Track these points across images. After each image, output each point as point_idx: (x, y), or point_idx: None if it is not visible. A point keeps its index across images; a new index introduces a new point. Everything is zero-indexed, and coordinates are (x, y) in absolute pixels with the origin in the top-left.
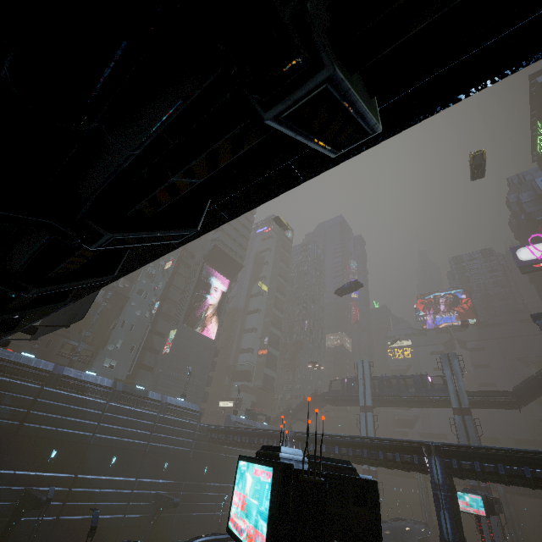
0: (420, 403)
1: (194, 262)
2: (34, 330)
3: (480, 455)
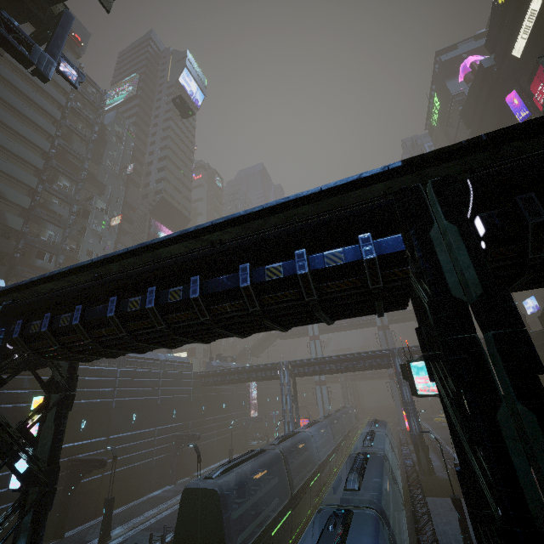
0: (353, 327)
1: (137, 216)
2: None
3: None
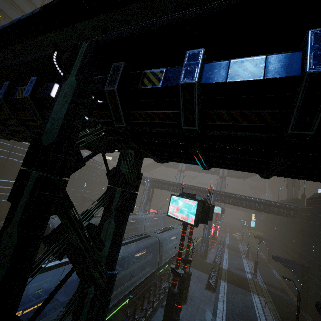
0: (206, 171)
1: None
2: None
3: (229, 195)
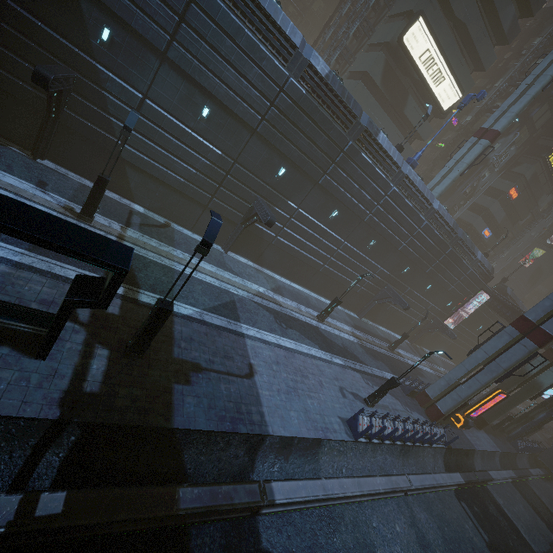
0: None
1: None
2: None
3: None
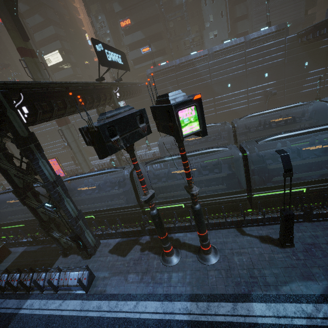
0: None
1: None
2: (102, 79)
3: None
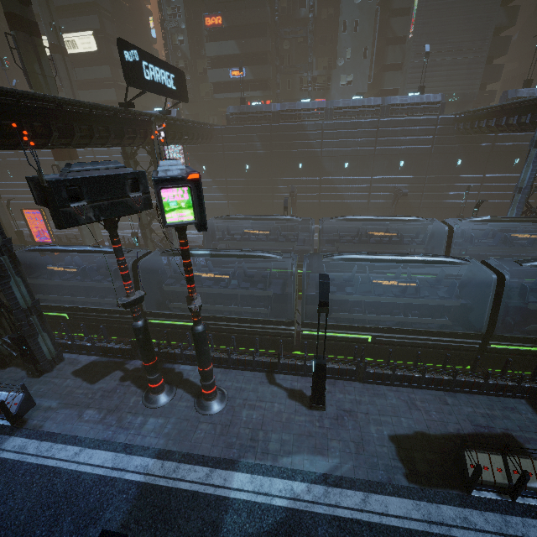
0: None
1: None
2: (129, 105)
3: None
